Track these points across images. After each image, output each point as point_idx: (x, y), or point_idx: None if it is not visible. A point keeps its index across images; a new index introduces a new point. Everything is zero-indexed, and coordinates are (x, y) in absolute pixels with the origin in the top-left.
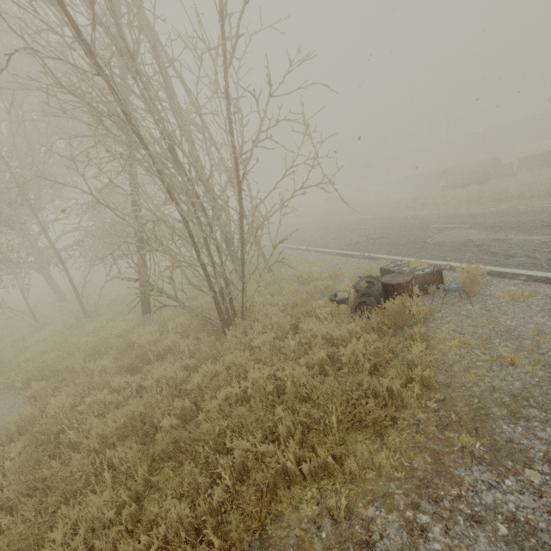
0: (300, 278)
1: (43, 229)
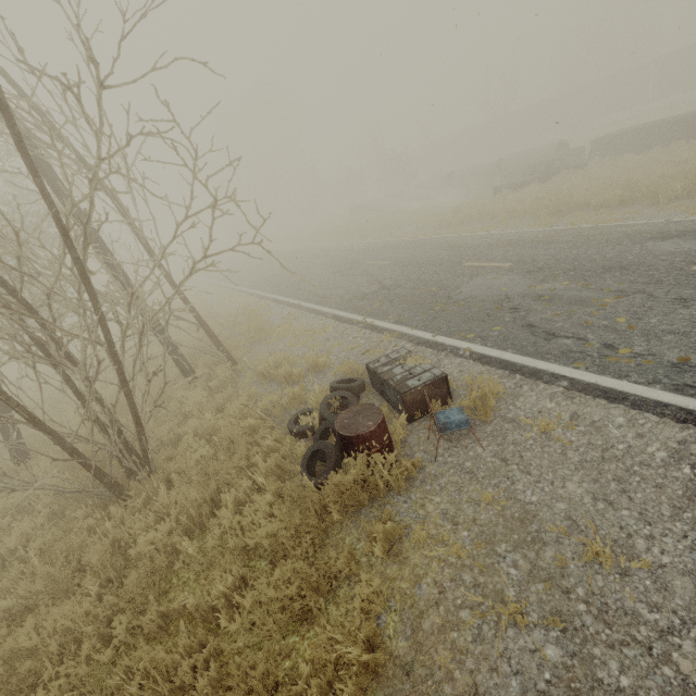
0: (267, 373)
1: None
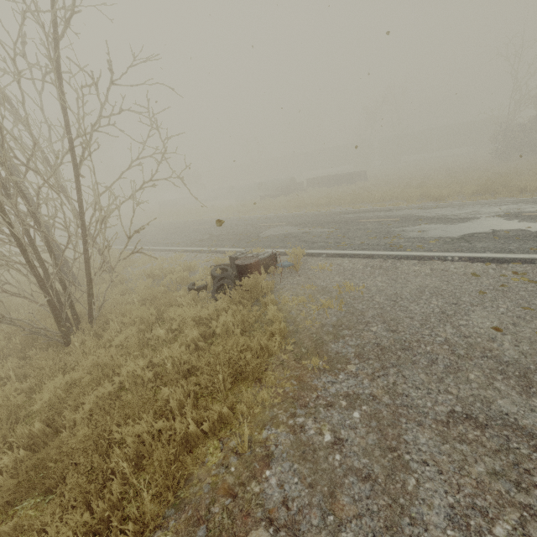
0: (152, 275)
1: None
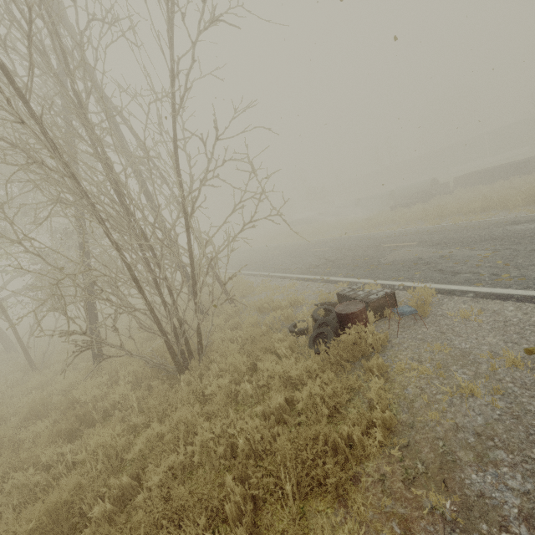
0: (261, 308)
1: None
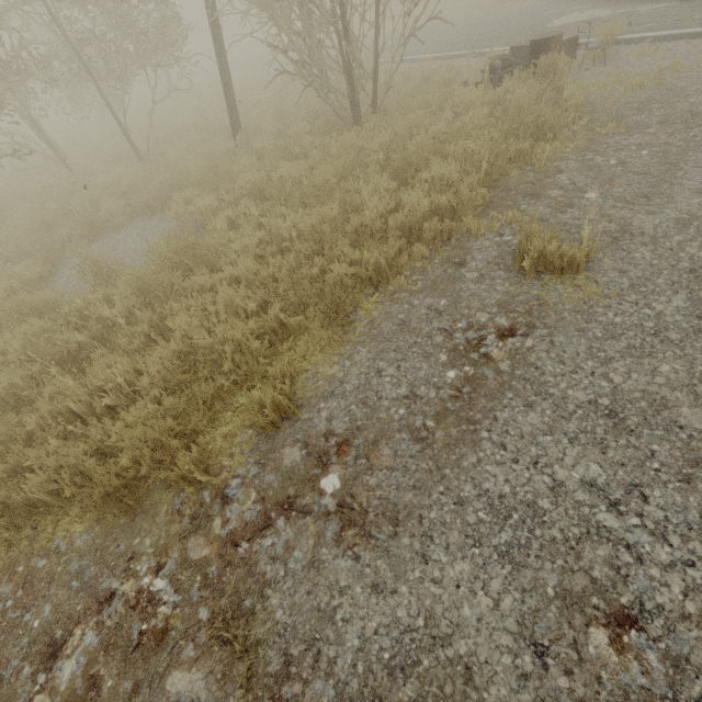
0: (408, 82)
1: (45, 4)
